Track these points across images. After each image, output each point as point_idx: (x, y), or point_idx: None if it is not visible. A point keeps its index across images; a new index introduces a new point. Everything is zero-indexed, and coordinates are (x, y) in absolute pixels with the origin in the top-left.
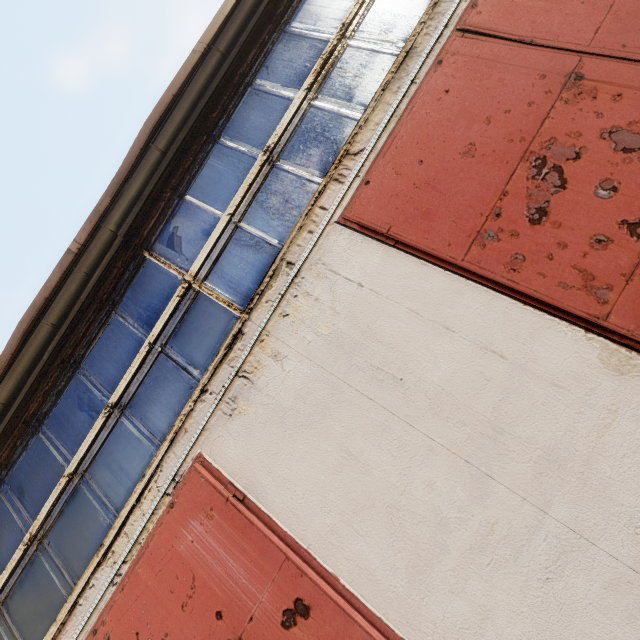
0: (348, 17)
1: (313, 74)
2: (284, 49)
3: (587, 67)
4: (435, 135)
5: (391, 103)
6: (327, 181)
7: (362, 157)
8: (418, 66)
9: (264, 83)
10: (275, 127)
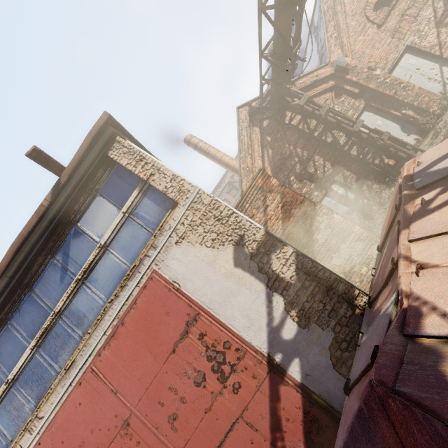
0: (57, 308)
1: (35, 340)
2: (25, 310)
3: (132, 420)
4: (71, 428)
5: (60, 393)
6: (32, 417)
7: (42, 422)
8: (75, 375)
9: (13, 330)
10: (14, 365)
